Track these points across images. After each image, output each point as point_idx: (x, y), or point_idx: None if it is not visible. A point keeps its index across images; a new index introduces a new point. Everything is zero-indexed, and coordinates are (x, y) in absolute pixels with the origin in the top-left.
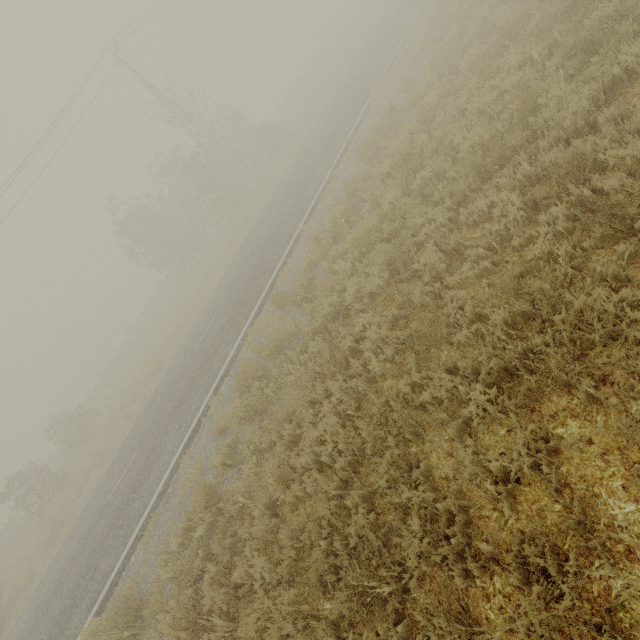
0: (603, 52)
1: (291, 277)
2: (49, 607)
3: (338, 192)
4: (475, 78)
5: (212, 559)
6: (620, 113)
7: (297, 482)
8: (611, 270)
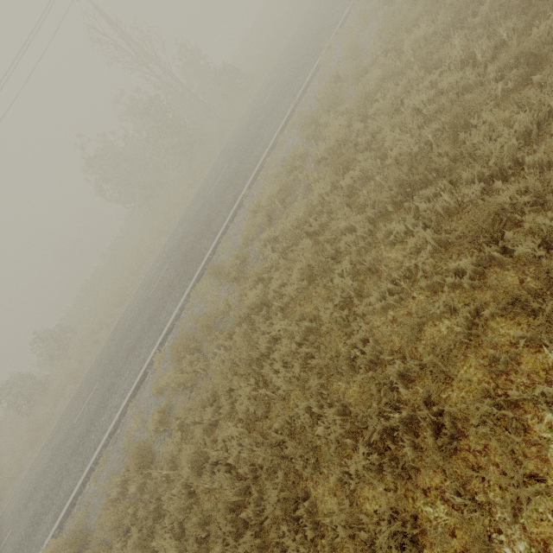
0: (546, 73)
1: (231, 245)
2: (27, 506)
3: (280, 161)
4: (416, 68)
5: (138, 521)
6: (549, 157)
7: (209, 471)
8: (504, 357)
